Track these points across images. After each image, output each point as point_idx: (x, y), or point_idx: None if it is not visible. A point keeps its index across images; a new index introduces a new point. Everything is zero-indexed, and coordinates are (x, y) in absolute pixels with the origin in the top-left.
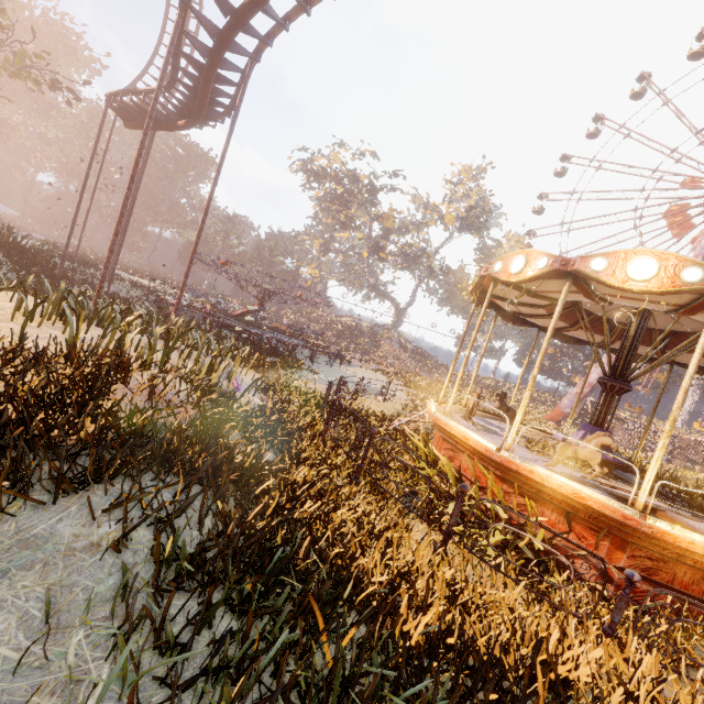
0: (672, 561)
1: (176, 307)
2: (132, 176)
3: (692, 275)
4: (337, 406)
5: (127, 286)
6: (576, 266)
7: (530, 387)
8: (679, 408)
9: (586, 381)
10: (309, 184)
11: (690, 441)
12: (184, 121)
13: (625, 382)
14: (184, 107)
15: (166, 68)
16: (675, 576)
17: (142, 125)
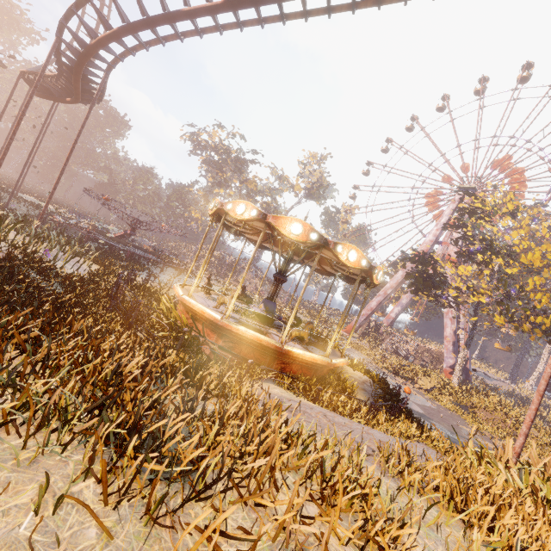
0: (241, 343)
1: (41, 216)
2: (14, 131)
3: (253, 213)
4: (119, 276)
5: (28, 206)
6: (223, 207)
7: (203, 265)
8: (246, 272)
9: (369, 306)
10: (195, 150)
11: (425, 348)
12: (70, 99)
13: (282, 276)
14: (69, 90)
15: (44, 70)
16: (242, 350)
17: (43, 96)
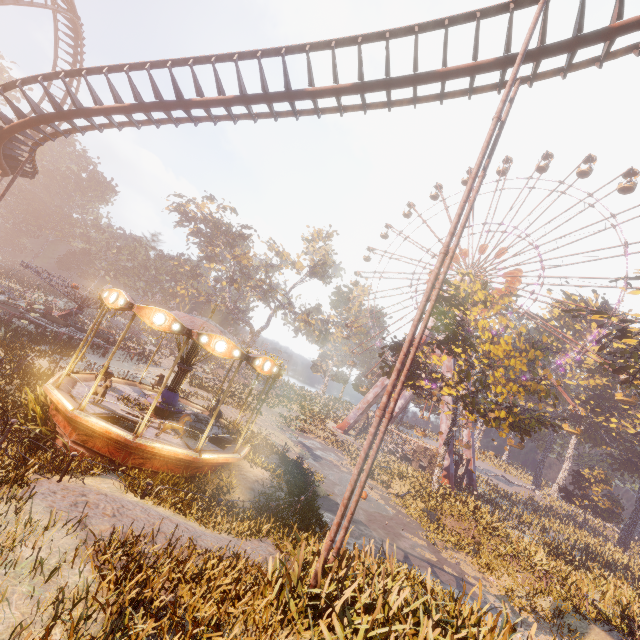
0: (96, 436)
1: None
2: None
3: (122, 302)
4: None
5: None
6: (102, 294)
7: (76, 353)
8: (108, 361)
9: (366, 398)
10: (182, 222)
11: (423, 447)
12: (1, 172)
13: (185, 364)
14: None
15: None
16: (96, 444)
17: None
